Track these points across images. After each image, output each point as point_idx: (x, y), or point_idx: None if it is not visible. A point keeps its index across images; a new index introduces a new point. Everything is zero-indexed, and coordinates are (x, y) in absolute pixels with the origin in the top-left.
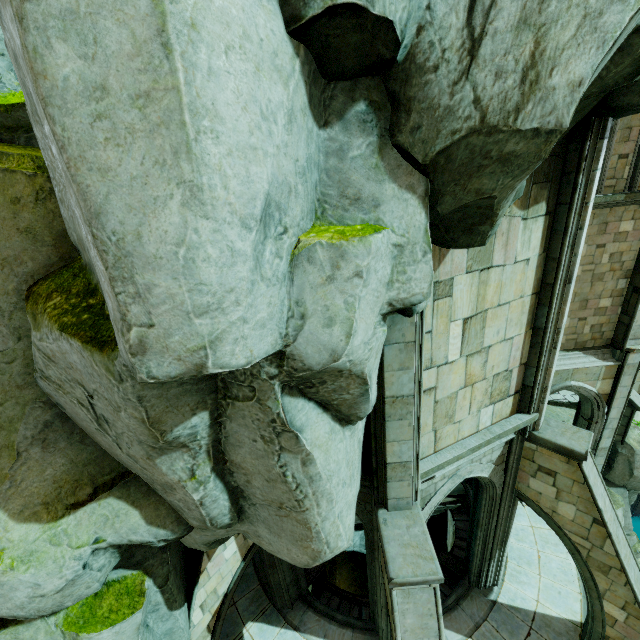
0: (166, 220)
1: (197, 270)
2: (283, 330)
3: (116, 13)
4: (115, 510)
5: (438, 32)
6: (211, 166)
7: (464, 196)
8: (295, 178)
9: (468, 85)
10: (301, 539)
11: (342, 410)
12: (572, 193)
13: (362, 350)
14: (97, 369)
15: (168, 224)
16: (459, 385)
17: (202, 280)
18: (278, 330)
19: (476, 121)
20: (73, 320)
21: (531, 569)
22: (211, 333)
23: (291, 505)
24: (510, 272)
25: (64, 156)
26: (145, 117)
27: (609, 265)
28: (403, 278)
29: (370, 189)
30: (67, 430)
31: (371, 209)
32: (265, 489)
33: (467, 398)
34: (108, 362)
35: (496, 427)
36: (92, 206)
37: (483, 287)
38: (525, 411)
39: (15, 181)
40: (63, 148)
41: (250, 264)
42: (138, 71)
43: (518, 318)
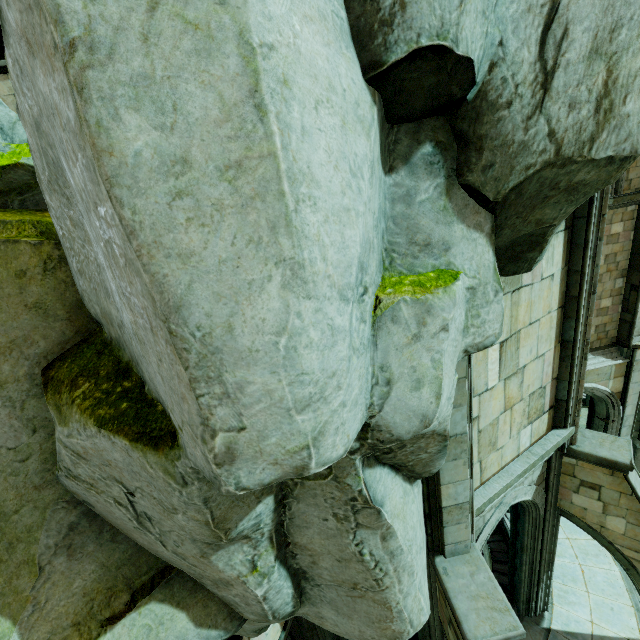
0: (263, 306)
1: (299, 359)
2: (368, 400)
3: (200, 75)
4: (158, 617)
5: (510, 67)
6: (310, 237)
7: (523, 227)
8: (372, 232)
9: (542, 118)
10: (379, 620)
11: (416, 469)
12: (589, 207)
13: (446, 407)
14: (152, 472)
15: (266, 311)
16: (499, 410)
17: (304, 369)
18: (365, 402)
19: (551, 154)
20: (111, 411)
21: (578, 586)
22: (314, 428)
23: (368, 585)
24: (538, 290)
25: (133, 243)
26: (236, 190)
27: (605, 266)
28: (477, 322)
29: (440, 233)
30: (95, 529)
31: (441, 253)
32: (335, 569)
33: (507, 422)
34: (166, 463)
35: (537, 447)
36: (170, 298)
37: (515, 308)
38: (561, 426)
39: (19, 252)
40: (132, 234)
41: (348, 339)
42: (227, 138)
43: (547, 334)
